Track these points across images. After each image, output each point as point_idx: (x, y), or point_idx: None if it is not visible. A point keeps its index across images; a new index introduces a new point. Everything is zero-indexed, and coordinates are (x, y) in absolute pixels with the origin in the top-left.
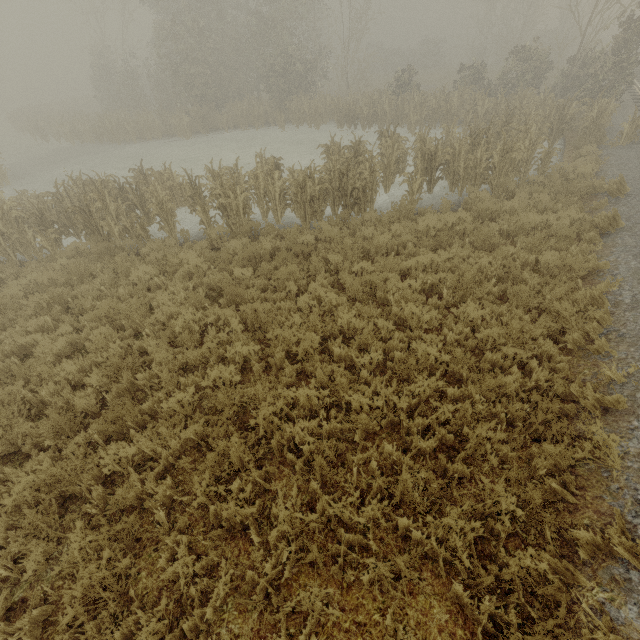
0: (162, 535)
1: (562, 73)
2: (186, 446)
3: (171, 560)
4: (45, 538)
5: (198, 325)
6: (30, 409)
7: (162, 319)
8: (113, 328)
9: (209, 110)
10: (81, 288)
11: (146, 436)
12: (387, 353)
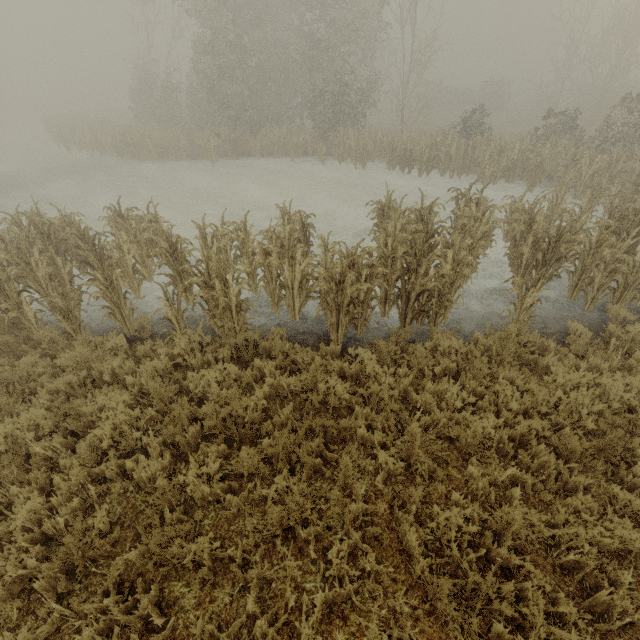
0: None
1: None
2: None
3: None
4: None
5: None
6: None
7: None
8: None
9: (243, 134)
10: None
11: None
12: None
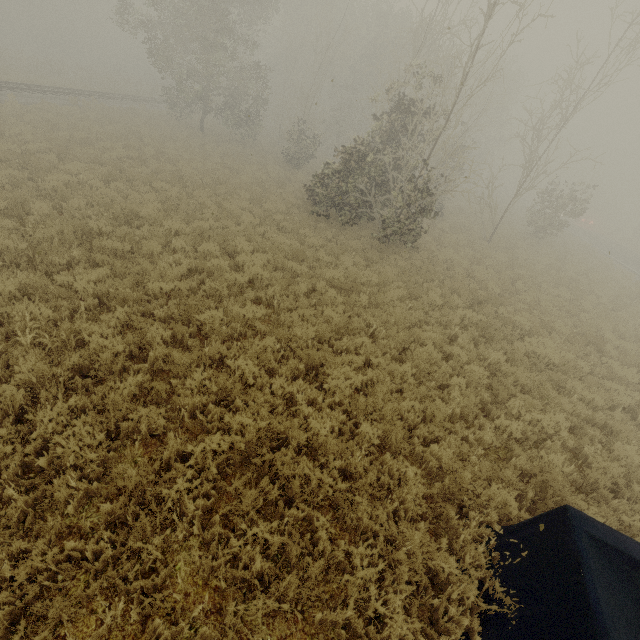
0: None
1: None
2: None
3: None
4: None
5: None
6: None
7: None
8: None
9: None
10: None
11: None
12: None
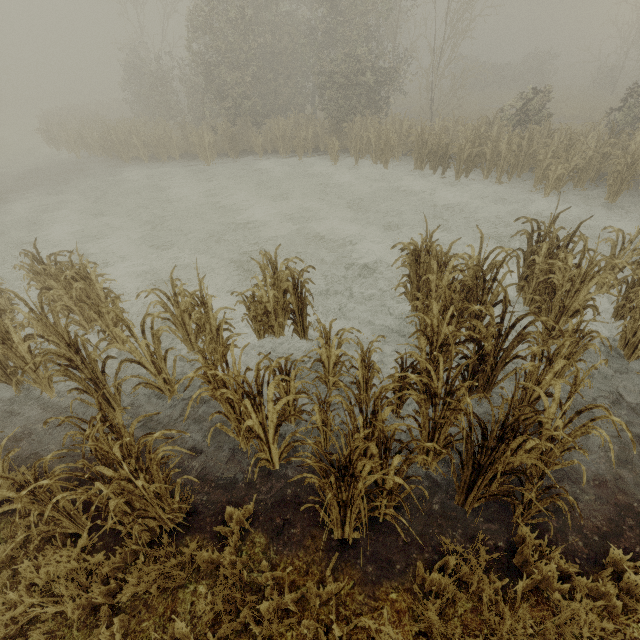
0: None
1: None
2: None
3: None
4: None
5: None
6: None
7: None
8: None
9: (243, 127)
10: None
11: None
12: None
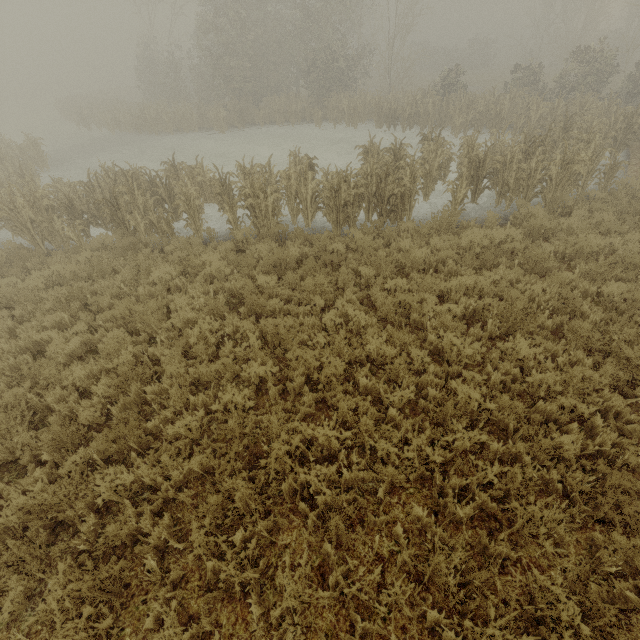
0: (153, 584)
1: (629, 77)
2: (189, 477)
3: (159, 618)
4: (26, 576)
5: (215, 335)
6: (36, 412)
7: (178, 325)
8: (128, 330)
9: (246, 104)
10: (101, 284)
11: (147, 462)
12: (419, 388)
